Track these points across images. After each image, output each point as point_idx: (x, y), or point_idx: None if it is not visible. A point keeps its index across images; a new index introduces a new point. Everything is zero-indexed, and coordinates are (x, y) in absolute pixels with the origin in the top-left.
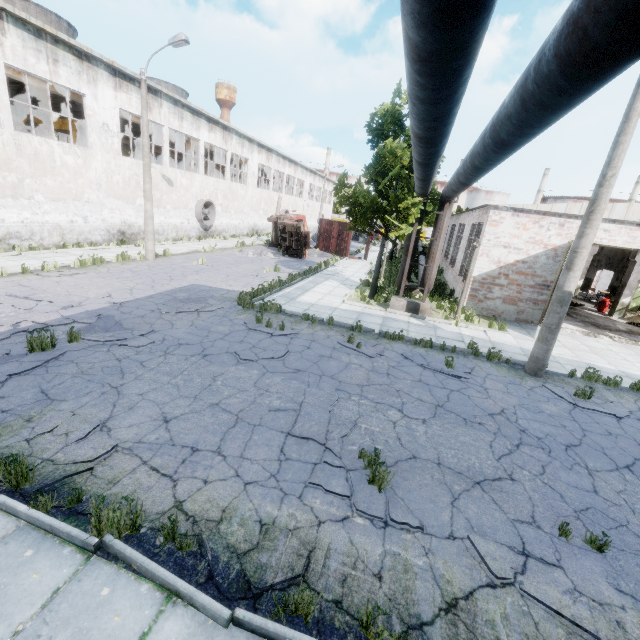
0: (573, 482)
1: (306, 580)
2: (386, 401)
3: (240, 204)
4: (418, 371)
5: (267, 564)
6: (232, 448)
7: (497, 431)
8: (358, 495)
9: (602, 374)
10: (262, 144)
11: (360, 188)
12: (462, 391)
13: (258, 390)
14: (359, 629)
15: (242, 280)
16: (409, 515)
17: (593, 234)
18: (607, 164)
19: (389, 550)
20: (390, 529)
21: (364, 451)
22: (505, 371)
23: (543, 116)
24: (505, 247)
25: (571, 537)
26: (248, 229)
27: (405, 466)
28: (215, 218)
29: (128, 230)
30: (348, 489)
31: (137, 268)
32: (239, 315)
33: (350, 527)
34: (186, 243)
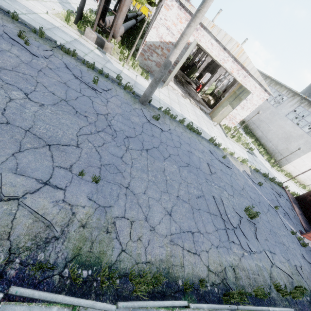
0: (114, 152)
1: None
2: (18, 85)
3: None
4: (69, 78)
5: None
6: None
7: (93, 122)
8: None
9: (173, 113)
10: None
11: None
12: (91, 98)
13: None
14: None
15: None
16: None
17: (194, 28)
18: None
19: None
20: None
21: None
22: (129, 97)
23: None
24: (167, 29)
25: (86, 176)
26: None
27: None
28: None
29: None
30: None
31: None
32: None
33: None
34: None
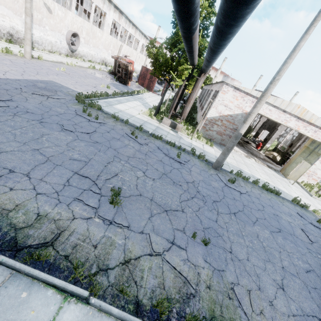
0: (209, 216)
1: (53, 245)
2: (139, 167)
3: (97, 42)
4: (162, 156)
5: (32, 235)
6: (37, 174)
7: (186, 190)
8: (101, 208)
9: (244, 174)
10: (117, 6)
11: (161, 50)
12: (179, 169)
13: (68, 147)
14: (73, 269)
15: (84, 87)
16: (124, 220)
17: (260, 107)
18: (277, 72)
19: (106, 235)
20: (112, 226)
21: (114, 188)
22: (203, 164)
23: (233, 8)
24: (225, 106)
25: (196, 238)
26: (100, 60)
27: (134, 198)
28: (79, 46)
29: (15, 34)
30: (97, 204)
31: (15, 60)
32: (74, 105)
33: (90, 222)
34: (57, 56)
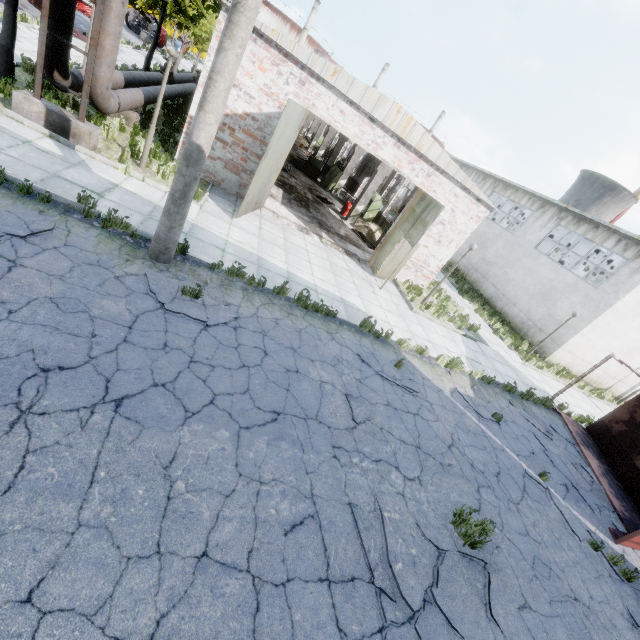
0: None
1: None
2: None
3: None
4: None
5: None
6: None
7: None
8: None
9: (262, 272)
10: None
11: None
12: None
13: None
14: None
15: None
16: None
17: (234, 53)
18: None
19: None
20: None
21: None
22: (113, 246)
23: None
24: (235, 86)
25: None
26: None
27: None
28: None
29: None
30: None
31: None
32: None
33: None
34: None
